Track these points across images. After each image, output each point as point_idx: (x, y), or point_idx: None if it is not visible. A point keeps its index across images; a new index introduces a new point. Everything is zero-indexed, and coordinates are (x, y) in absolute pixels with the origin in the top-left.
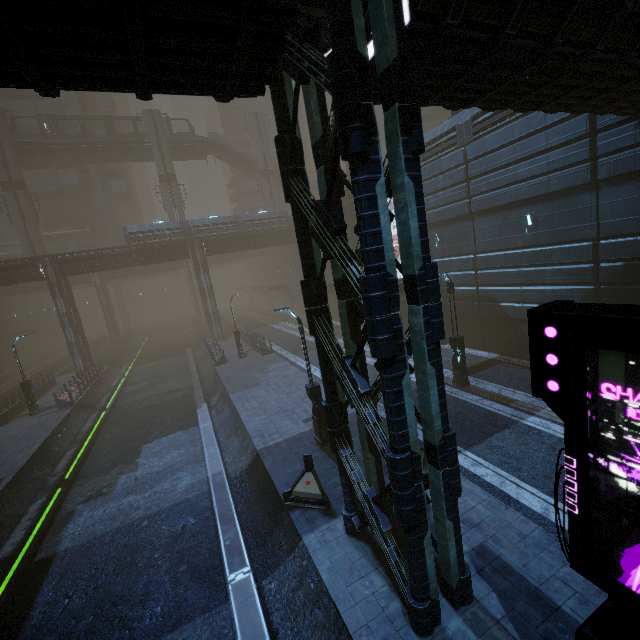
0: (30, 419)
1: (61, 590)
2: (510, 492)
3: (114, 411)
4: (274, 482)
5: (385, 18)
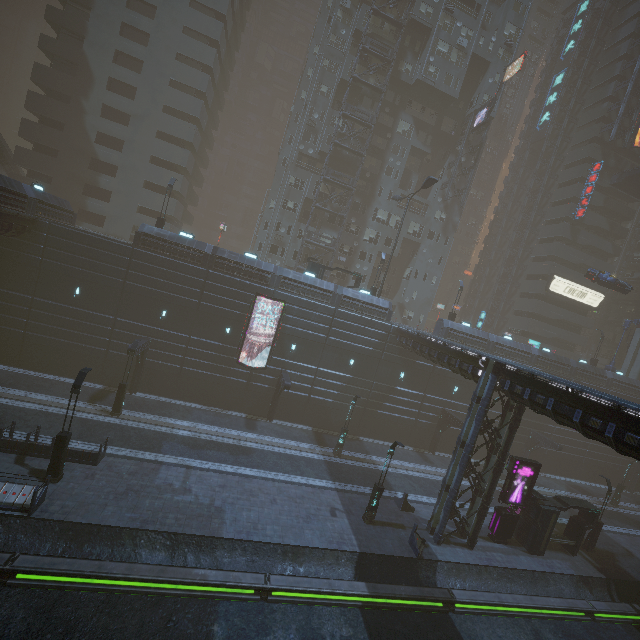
0: None
1: None
2: (421, 500)
3: None
4: (399, 555)
5: None
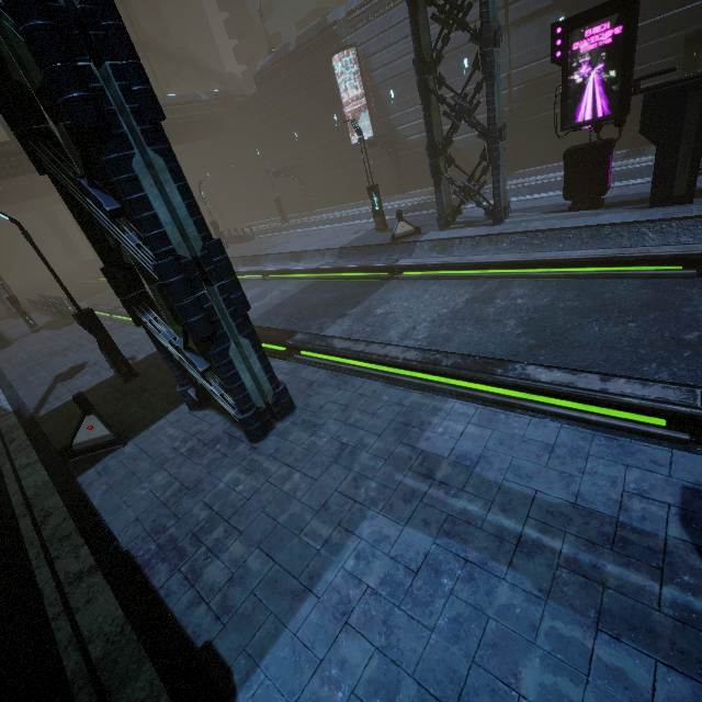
0: (40, 333)
1: (278, 322)
2: None
3: None
4: (373, 244)
5: None
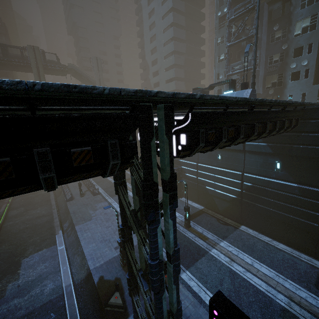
0: None
1: None
2: (202, 296)
3: (2, 231)
4: (99, 293)
5: (166, 164)
